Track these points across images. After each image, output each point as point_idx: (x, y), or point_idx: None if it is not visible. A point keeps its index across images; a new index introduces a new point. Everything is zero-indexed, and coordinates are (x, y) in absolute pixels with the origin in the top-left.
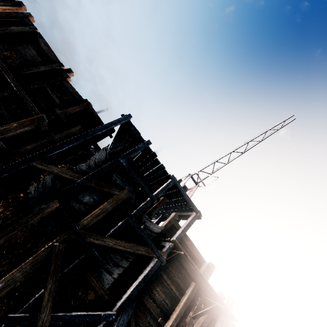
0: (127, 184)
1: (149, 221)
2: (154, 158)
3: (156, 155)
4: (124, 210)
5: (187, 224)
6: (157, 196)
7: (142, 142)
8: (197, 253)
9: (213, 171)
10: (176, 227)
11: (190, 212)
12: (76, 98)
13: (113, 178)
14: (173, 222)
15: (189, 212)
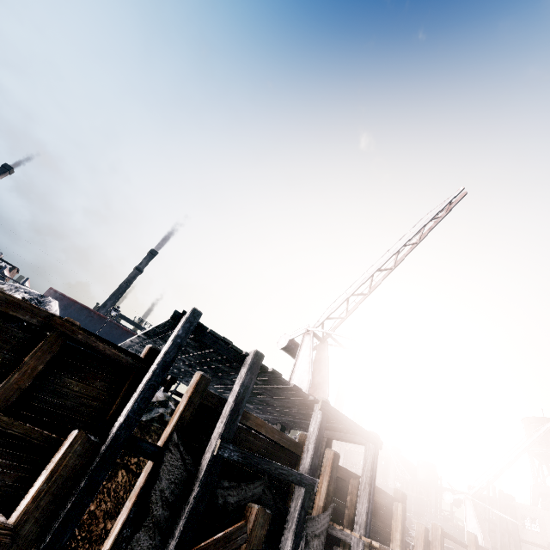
0: (250, 485)
1: (310, 520)
2: (271, 377)
3: (278, 374)
4: (264, 547)
5: (371, 477)
6: (313, 470)
7: (240, 358)
8: (381, 493)
9: (348, 312)
10: (342, 477)
11: (357, 436)
12: (13, 317)
13: (219, 500)
14: (336, 471)
15: (354, 435)
